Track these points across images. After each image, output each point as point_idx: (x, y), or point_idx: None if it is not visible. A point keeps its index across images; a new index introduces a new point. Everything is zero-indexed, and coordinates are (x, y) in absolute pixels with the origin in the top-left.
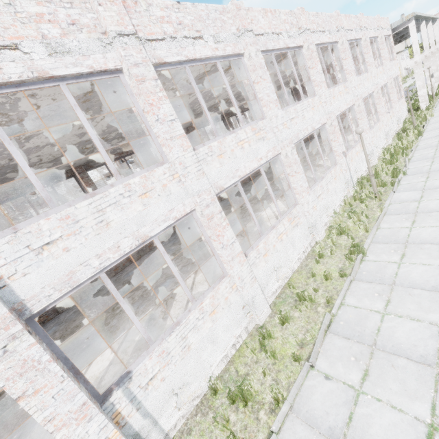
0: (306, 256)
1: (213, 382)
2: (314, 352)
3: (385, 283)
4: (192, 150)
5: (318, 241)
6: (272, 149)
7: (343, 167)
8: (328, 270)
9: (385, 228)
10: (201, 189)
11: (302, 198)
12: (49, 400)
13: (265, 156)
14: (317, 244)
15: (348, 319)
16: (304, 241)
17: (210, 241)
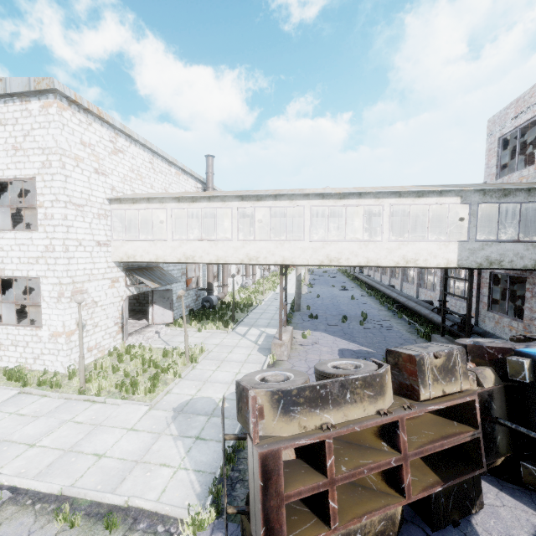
0: None
1: None
2: None
3: None
4: None
5: None
6: None
7: None
8: None
9: None
10: None
11: None
12: None
13: None
14: None
15: None
16: None
17: None
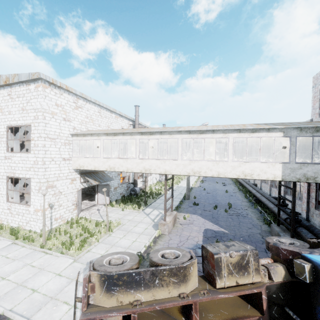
0: None
1: None
2: None
3: None
4: None
5: None
6: None
7: None
8: None
9: None
10: None
11: None
12: None
13: None
14: None
15: None
16: None
17: None
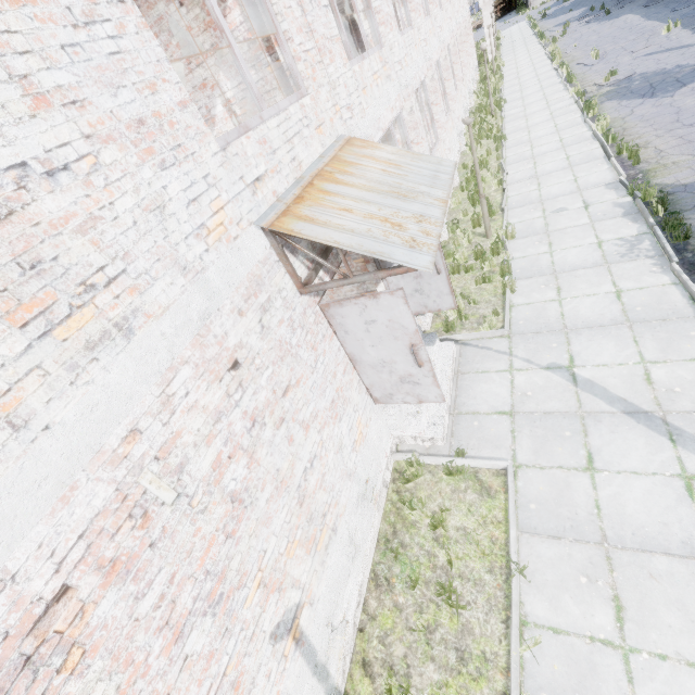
0: (460, 158)
1: (454, 200)
2: (506, 169)
3: (526, 143)
4: (425, 21)
5: (468, 142)
6: (439, 49)
7: (463, 93)
8: (484, 155)
9: (510, 128)
10: (431, 57)
11: (454, 104)
12: (426, 149)
13: (438, 52)
14: (466, 147)
15: (514, 159)
16: (457, 145)
17: (431, 107)
